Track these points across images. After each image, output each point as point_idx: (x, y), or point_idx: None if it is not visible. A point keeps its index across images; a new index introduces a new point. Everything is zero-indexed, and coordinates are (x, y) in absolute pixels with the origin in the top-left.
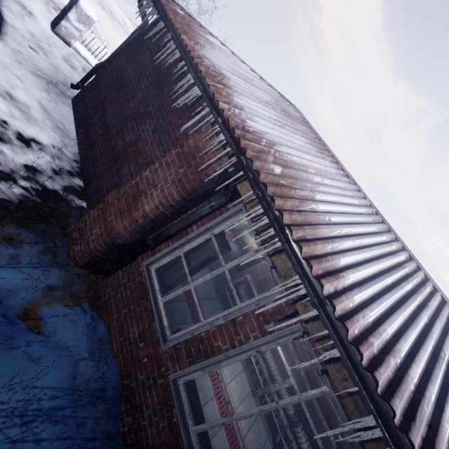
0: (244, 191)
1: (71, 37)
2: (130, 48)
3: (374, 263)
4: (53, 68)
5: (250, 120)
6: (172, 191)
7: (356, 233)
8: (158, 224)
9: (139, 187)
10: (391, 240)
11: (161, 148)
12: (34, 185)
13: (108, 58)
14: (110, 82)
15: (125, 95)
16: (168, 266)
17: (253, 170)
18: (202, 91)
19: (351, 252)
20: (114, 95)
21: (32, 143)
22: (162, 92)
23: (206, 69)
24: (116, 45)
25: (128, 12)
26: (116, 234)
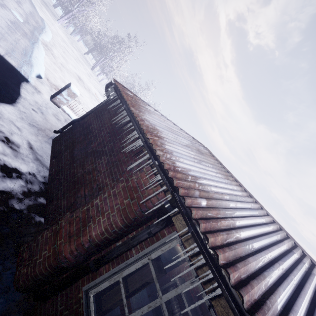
0: (178, 223)
1: (62, 103)
2: (97, 111)
3: (303, 294)
4: (45, 120)
5: (178, 160)
6: (116, 219)
7: (275, 256)
8: (101, 246)
9: (90, 213)
10: (301, 256)
11: (111, 177)
12: (3, 208)
13: (82, 116)
14: (81, 130)
15: (90, 138)
16: (107, 287)
17: (186, 206)
18: (144, 143)
19: (281, 285)
20: (82, 138)
21: (13, 172)
22: (115, 138)
23: (146, 128)
24: (89, 106)
25: (99, 89)
26: (62, 258)
